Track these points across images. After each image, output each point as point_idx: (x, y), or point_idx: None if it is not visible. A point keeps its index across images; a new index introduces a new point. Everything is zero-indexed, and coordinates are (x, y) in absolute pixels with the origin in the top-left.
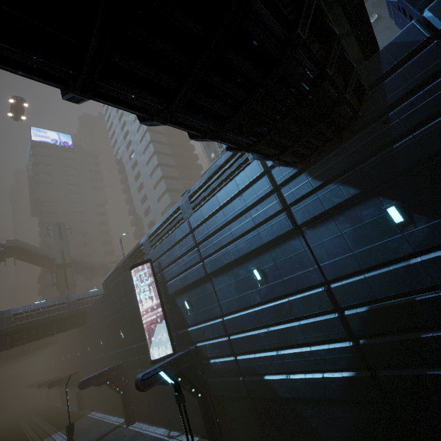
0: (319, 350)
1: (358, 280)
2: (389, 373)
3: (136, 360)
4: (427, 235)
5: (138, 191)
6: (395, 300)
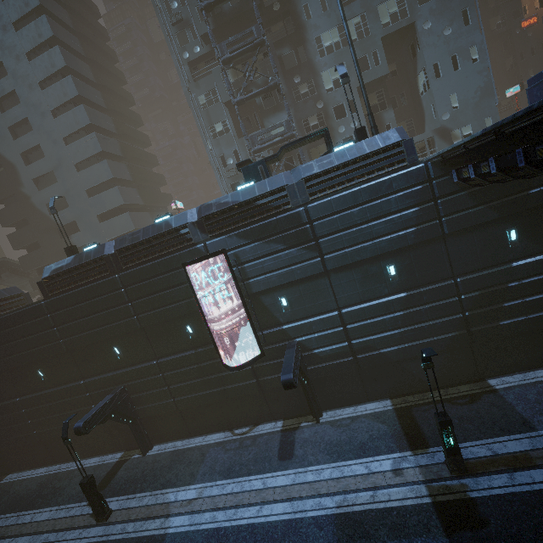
0: (437, 323)
1: (480, 276)
2: (480, 328)
3: (160, 378)
4: (523, 250)
5: None
6: (496, 287)
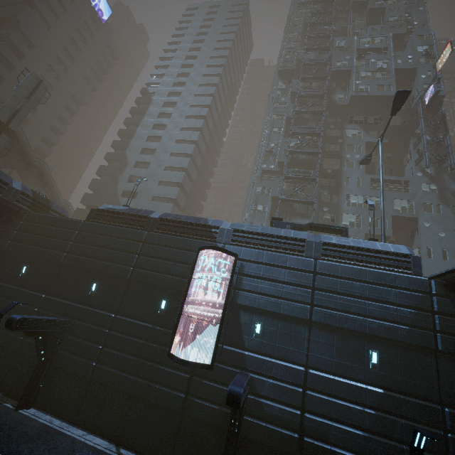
0: None
1: None
2: None
3: (104, 333)
4: None
5: (147, 138)
6: None
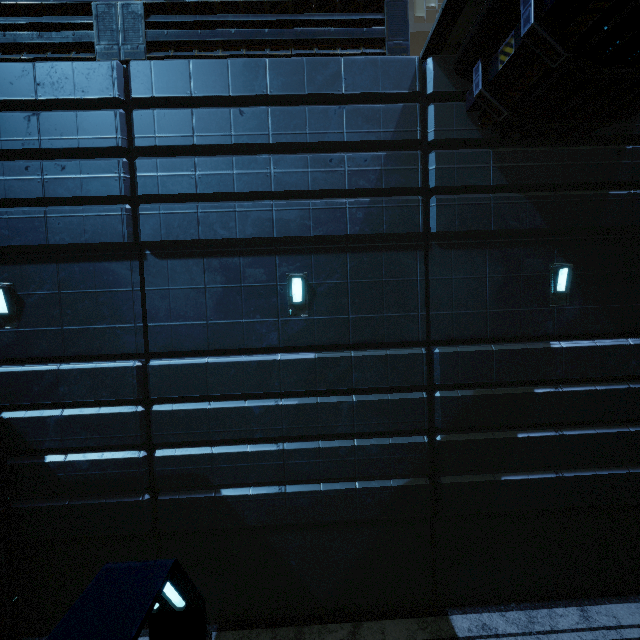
0: (371, 446)
1: (483, 352)
2: (459, 480)
3: None
4: (575, 319)
5: None
6: (511, 388)
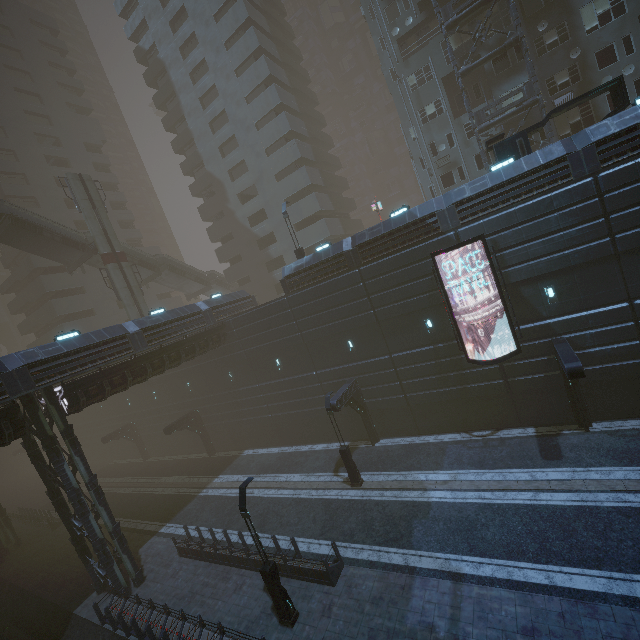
0: None
1: None
2: None
3: (393, 373)
4: None
5: (210, 128)
6: None
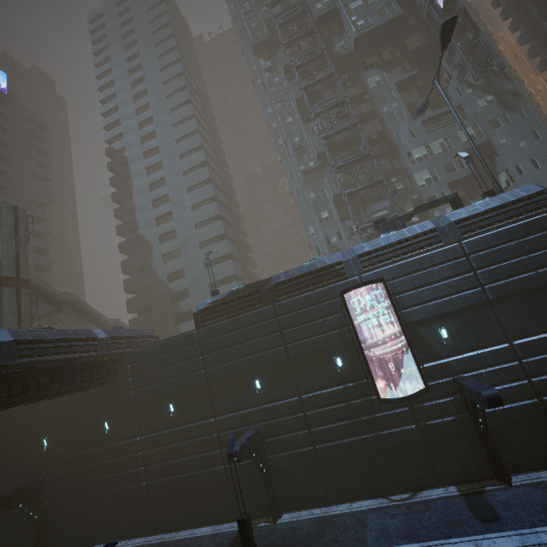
0: None
1: None
2: None
3: (302, 418)
4: None
5: (152, 204)
6: None
